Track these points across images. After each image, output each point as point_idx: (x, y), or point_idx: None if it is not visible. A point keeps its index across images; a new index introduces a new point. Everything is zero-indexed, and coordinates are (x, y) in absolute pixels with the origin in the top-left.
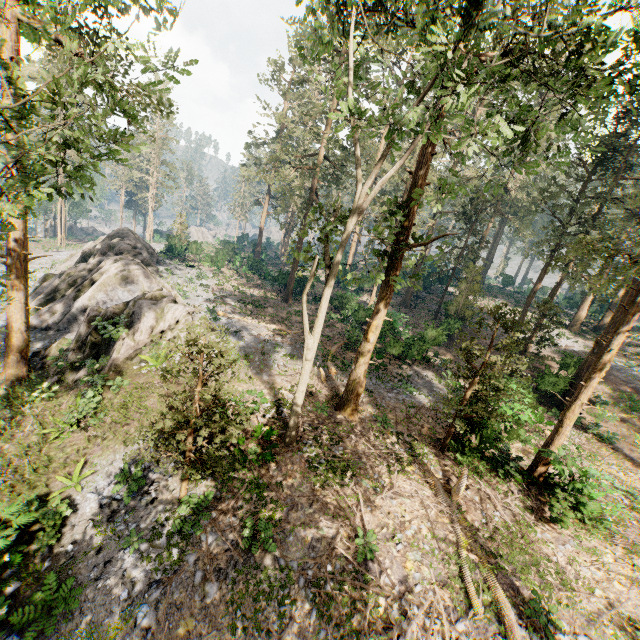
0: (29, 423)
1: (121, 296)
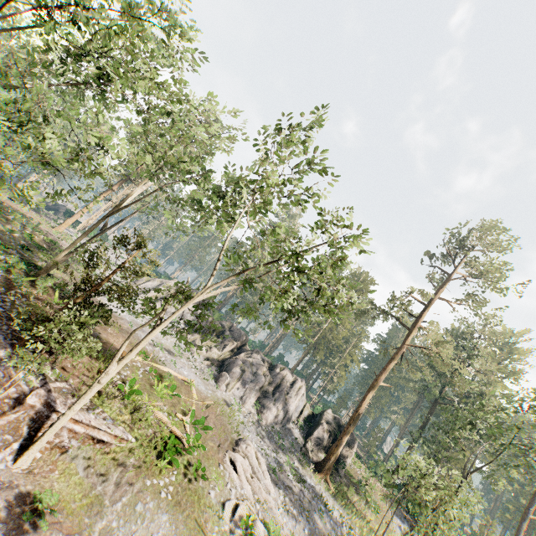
0: (370, 511)
1: (300, 403)
